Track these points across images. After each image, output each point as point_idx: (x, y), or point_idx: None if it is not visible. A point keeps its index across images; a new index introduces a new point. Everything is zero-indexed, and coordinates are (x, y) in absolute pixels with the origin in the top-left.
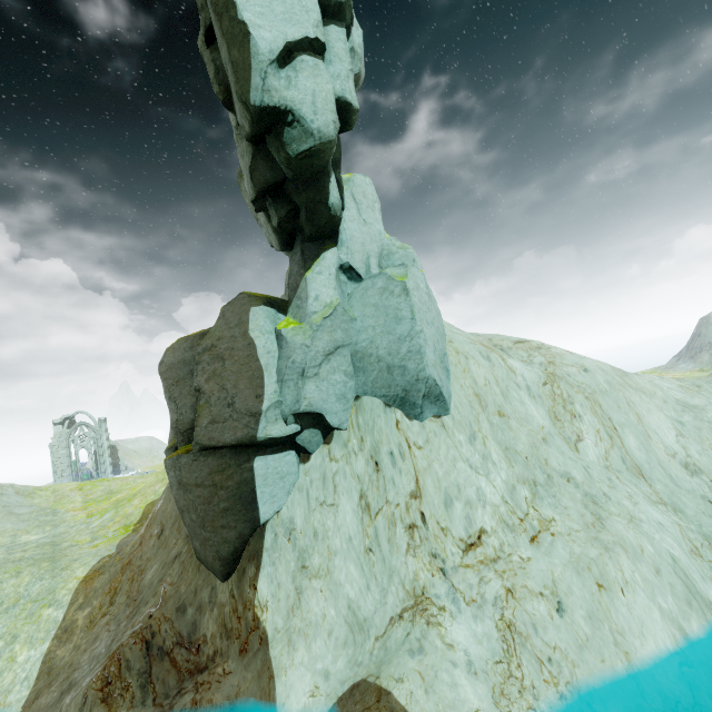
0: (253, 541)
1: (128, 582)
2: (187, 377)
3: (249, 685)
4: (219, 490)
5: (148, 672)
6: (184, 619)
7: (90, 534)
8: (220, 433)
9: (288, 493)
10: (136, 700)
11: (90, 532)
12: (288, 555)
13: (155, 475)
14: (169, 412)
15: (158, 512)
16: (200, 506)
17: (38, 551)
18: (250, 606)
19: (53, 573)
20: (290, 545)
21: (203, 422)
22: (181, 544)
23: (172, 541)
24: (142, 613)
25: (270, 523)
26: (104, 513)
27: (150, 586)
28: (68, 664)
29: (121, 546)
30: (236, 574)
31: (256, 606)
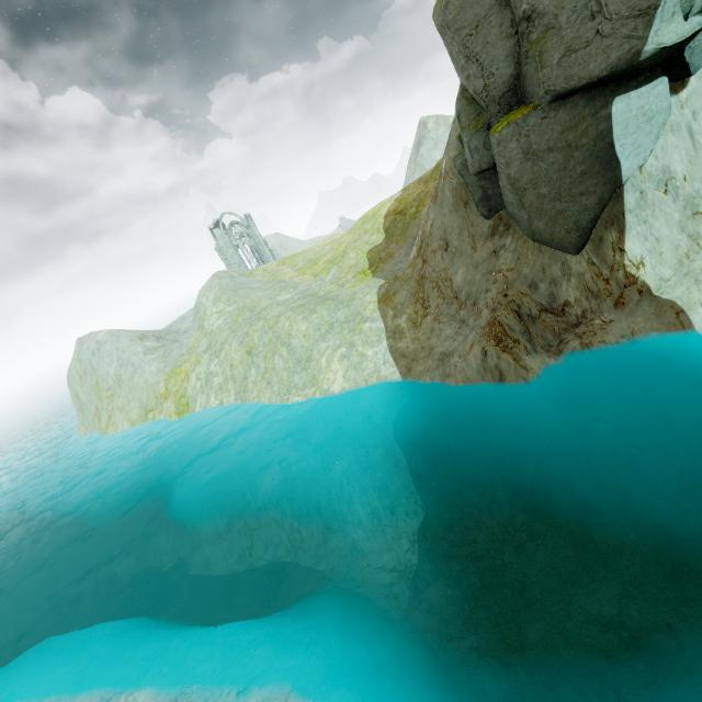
0: (606, 208)
1: (434, 290)
2: (491, 13)
3: (645, 325)
4: (574, 151)
5: (527, 332)
6: (538, 293)
7: (333, 285)
8: (581, 66)
9: (656, 139)
10: (528, 349)
11: (331, 283)
12: (667, 208)
13: (348, 234)
14: (467, 82)
15: (432, 230)
16: (555, 175)
17: (305, 300)
18: (619, 268)
19: (344, 305)
20: (669, 197)
21: (552, 58)
22: (488, 244)
23: (468, 248)
24: (491, 297)
25: (630, 183)
26: (327, 271)
27: (472, 283)
28: (419, 349)
29: (387, 278)
30: (590, 245)
31: (627, 267)
